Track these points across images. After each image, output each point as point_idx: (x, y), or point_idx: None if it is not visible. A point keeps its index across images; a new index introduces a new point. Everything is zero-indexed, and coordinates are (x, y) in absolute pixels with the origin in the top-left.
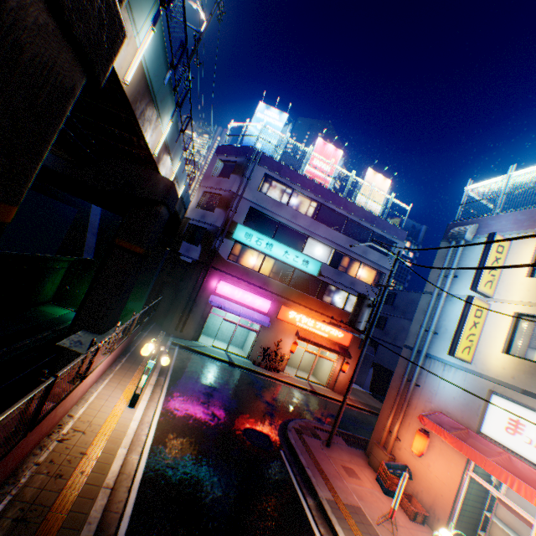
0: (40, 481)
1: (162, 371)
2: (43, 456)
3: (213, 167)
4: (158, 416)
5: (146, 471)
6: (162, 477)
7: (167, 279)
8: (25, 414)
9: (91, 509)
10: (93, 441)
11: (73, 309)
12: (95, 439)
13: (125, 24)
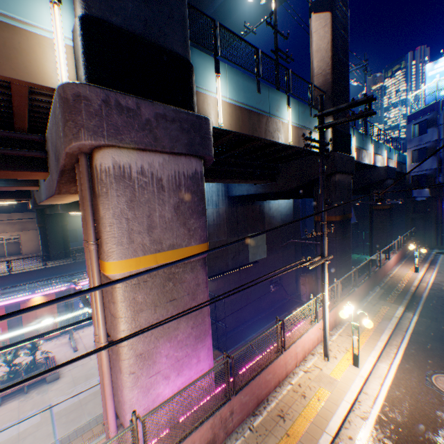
0: (389, 282)
1: (431, 264)
2: (386, 279)
3: (409, 132)
4: (432, 277)
5: (430, 287)
6: (439, 289)
7: (412, 216)
8: (376, 262)
9: (409, 288)
10: (402, 278)
11: (360, 254)
12: (402, 278)
13: (353, 156)
